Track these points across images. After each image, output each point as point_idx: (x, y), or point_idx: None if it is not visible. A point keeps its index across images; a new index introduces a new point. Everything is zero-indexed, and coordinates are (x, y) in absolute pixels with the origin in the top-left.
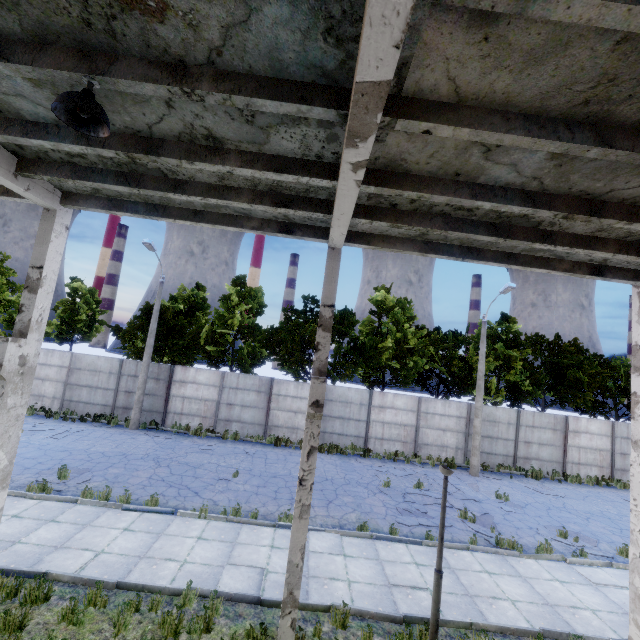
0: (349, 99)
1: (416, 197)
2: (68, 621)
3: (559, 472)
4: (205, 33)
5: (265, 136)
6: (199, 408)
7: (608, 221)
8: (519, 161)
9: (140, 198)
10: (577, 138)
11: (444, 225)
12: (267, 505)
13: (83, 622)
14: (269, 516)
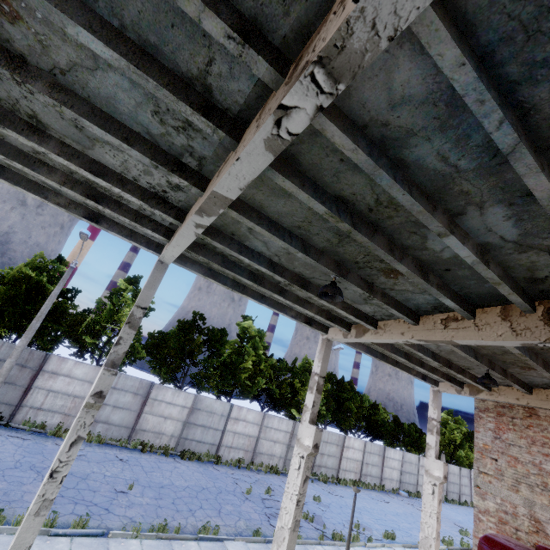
0: (419, 319)
1: (399, 343)
2: None
3: (335, 477)
4: (396, 286)
5: (363, 303)
6: (64, 404)
7: (452, 371)
8: (442, 346)
9: (234, 277)
10: (471, 354)
11: (391, 349)
12: (176, 518)
13: None
14: (185, 529)
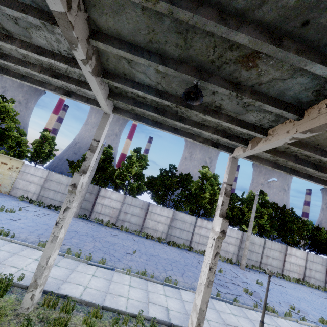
0: (304, 113)
1: (296, 150)
2: (87, 324)
3: (280, 273)
4: (262, 78)
5: (245, 113)
6: (109, 212)
7: None
8: None
9: (151, 117)
10: None
11: (294, 160)
12: (154, 271)
13: (94, 326)
14: (158, 278)
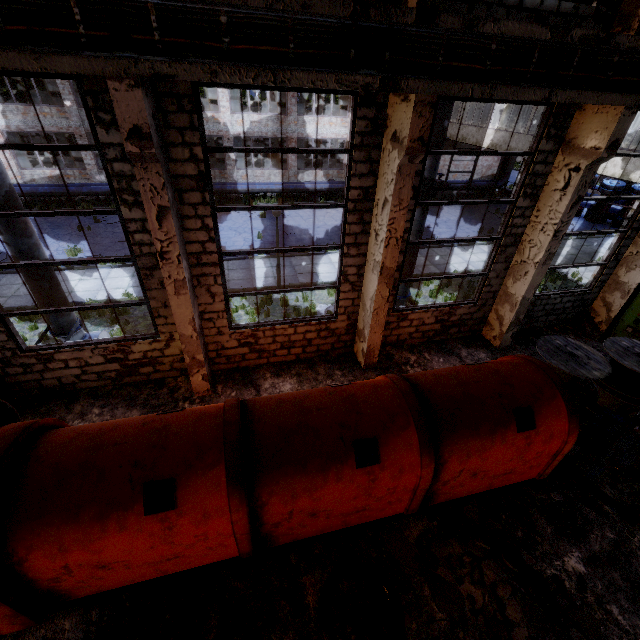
0: None
1: None
2: None
3: None
4: None
5: None
6: None
7: None
8: None
9: None
10: None
11: None
12: None
13: None
14: None
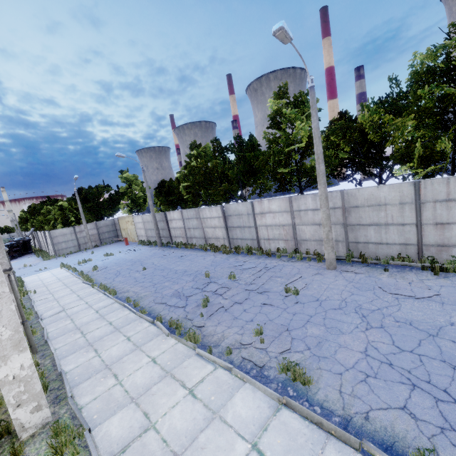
0: None
1: None
2: None
3: None
4: None
5: None
6: (180, 233)
7: None
8: None
9: None
10: None
11: None
12: (125, 284)
13: None
14: (115, 289)
